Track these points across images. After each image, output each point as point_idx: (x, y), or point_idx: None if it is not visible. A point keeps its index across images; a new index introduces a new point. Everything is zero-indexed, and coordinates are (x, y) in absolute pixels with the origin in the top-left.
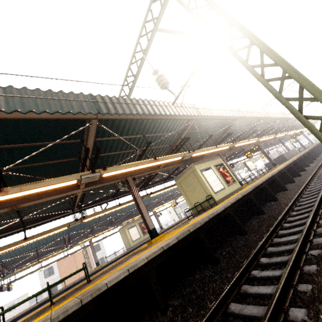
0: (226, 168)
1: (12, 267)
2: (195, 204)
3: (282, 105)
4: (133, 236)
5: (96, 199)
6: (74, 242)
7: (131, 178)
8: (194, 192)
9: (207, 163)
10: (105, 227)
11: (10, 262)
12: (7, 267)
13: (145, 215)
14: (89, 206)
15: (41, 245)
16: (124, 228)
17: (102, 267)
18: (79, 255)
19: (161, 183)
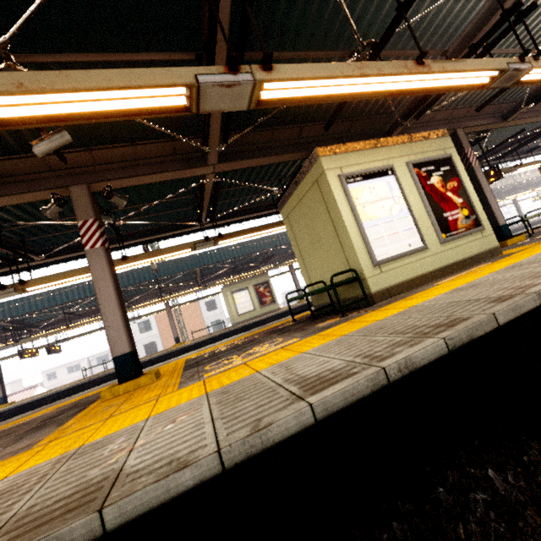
0: (461, 175)
1: (47, 325)
2: (320, 284)
3: None
4: (240, 306)
5: (76, 240)
6: (139, 301)
7: (84, 189)
8: (317, 249)
9: (381, 153)
10: (194, 284)
11: (38, 319)
12: (39, 324)
13: (105, 312)
14: (82, 252)
15: (58, 304)
16: (225, 290)
17: (168, 353)
18: (185, 311)
19: (278, 211)
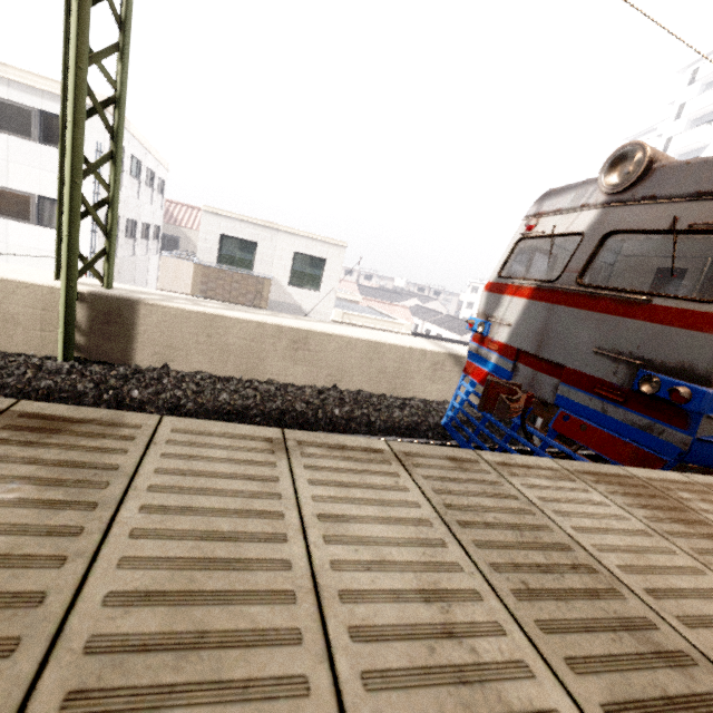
0: None
1: None
2: None
3: (72, 142)
4: None
5: None
6: None
7: None
8: None
9: None
10: None
11: None
12: None
13: None
14: None
15: None
16: None
17: None
18: None
19: None
